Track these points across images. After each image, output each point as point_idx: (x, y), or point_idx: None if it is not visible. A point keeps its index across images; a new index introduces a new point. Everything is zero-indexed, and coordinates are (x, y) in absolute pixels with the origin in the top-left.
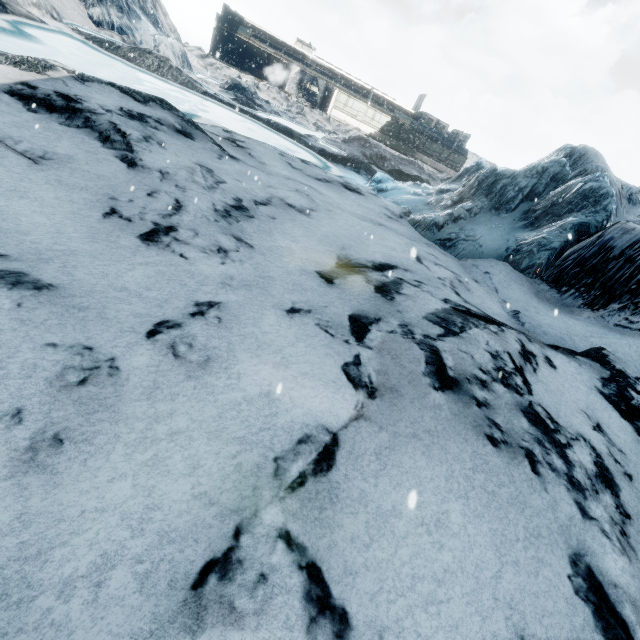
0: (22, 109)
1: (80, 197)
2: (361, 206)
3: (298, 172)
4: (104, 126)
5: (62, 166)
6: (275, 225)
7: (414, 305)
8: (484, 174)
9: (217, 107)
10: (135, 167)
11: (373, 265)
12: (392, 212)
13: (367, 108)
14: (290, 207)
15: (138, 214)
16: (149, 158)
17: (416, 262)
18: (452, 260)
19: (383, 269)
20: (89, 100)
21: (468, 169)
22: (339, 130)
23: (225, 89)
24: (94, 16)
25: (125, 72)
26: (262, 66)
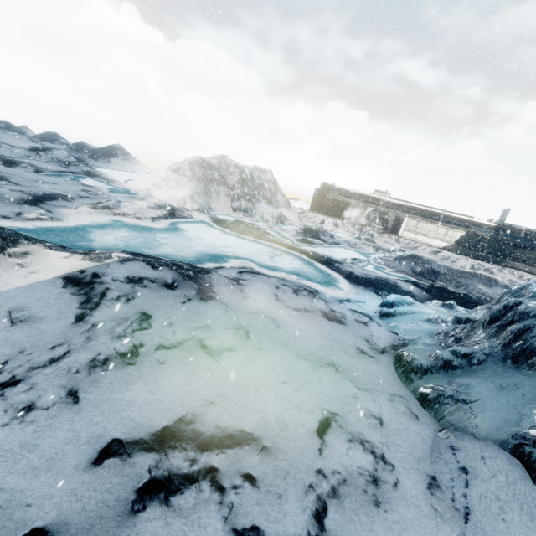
0: (60, 287)
1: (1, 351)
2: (328, 338)
3: (278, 303)
4: (97, 292)
5: (27, 326)
6: (153, 371)
7: (154, 533)
8: (498, 309)
9: (274, 248)
10: (79, 322)
11: (211, 436)
12: (372, 345)
13: (437, 227)
14: (201, 348)
15: (15, 367)
16: (99, 313)
17: (311, 433)
18: (421, 428)
19: (214, 446)
20: (109, 275)
21: (510, 293)
22: (407, 247)
23: (298, 232)
24: (234, 206)
25: (220, 236)
26: (344, 211)
